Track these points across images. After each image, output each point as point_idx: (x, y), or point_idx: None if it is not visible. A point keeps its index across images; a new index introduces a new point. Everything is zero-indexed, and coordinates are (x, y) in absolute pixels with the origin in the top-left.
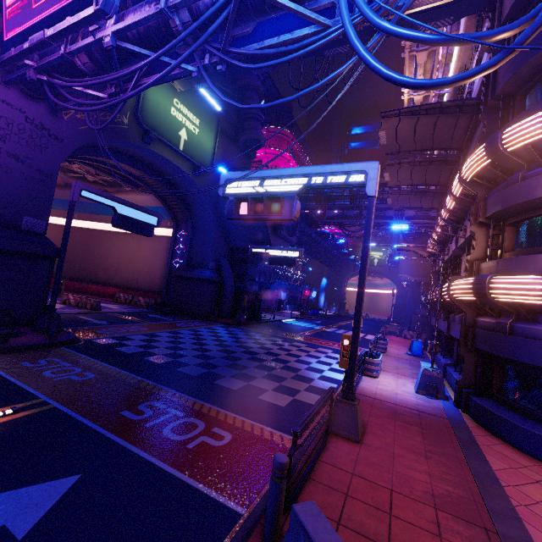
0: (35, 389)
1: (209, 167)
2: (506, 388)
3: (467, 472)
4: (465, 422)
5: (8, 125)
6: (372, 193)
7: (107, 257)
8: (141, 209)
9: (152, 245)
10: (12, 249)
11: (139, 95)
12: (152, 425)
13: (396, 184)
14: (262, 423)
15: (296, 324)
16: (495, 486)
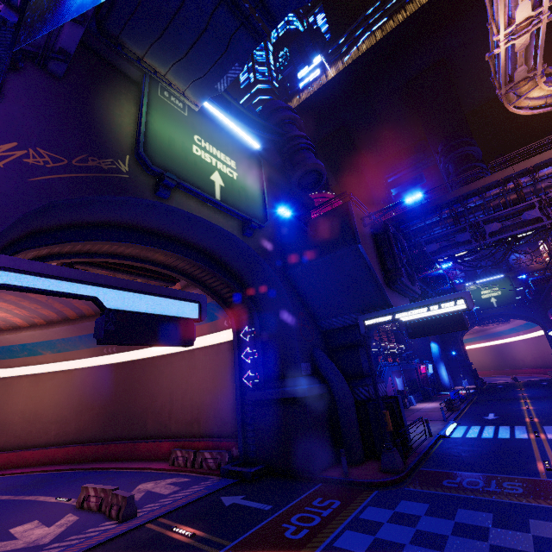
0: None
1: (263, 220)
2: None
3: None
4: None
5: None
6: None
7: (155, 395)
8: (161, 292)
9: (210, 360)
10: None
11: (139, 128)
12: None
13: None
14: None
15: (478, 437)
16: None
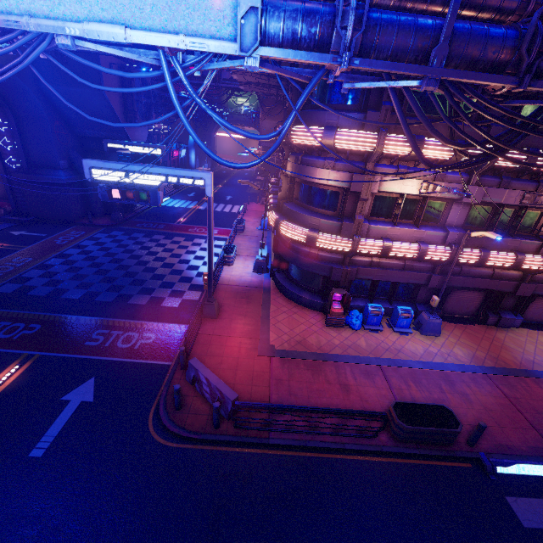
0: (11, 350)
1: None
2: (289, 268)
3: (260, 317)
4: (270, 287)
5: None
6: (209, 195)
7: None
8: None
9: None
10: None
11: None
12: (109, 344)
13: (245, 80)
14: (168, 322)
15: (172, 206)
16: (267, 320)
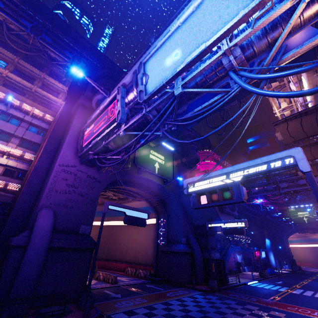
0: None
1: (172, 178)
2: None
3: None
4: None
5: (80, 180)
6: (306, 169)
7: (121, 242)
8: (139, 210)
9: (145, 230)
10: (73, 246)
11: (135, 153)
12: None
13: None
14: None
15: (261, 287)
16: None
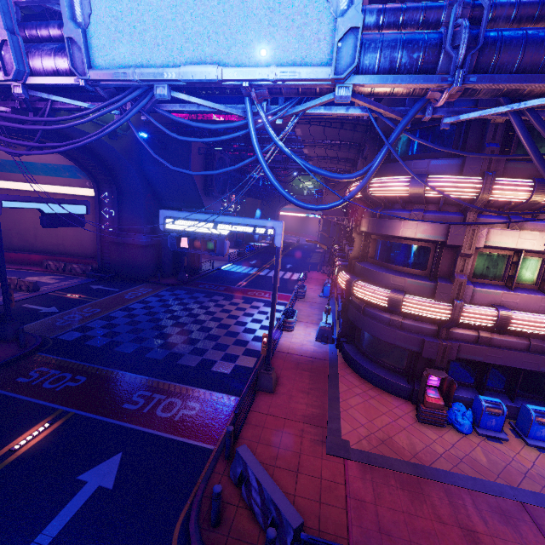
0: (49, 403)
1: (126, 127)
2: (361, 339)
3: (326, 397)
4: (337, 360)
5: None
6: (279, 245)
7: (18, 221)
8: (67, 202)
9: None
10: None
11: None
12: (148, 410)
13: (314, 155)
14: (217, 391)
15: (234, 271)
16: (336, 403)
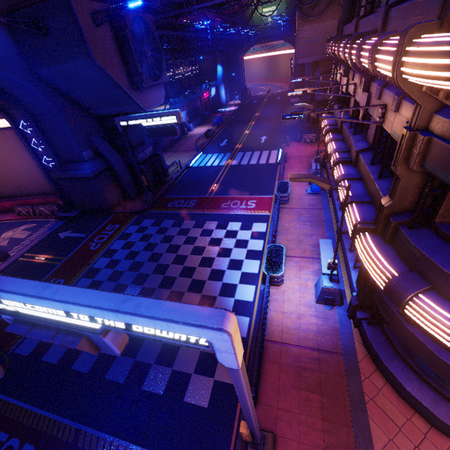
0: None
1: None
2: None
3: None
4: (356, 353)
5: None
6: (231, 366)
7: None
8: None
9: (3, 144)
10: None
11: None
12: None
13: None
14: None
15: (204, 166)
16: None
